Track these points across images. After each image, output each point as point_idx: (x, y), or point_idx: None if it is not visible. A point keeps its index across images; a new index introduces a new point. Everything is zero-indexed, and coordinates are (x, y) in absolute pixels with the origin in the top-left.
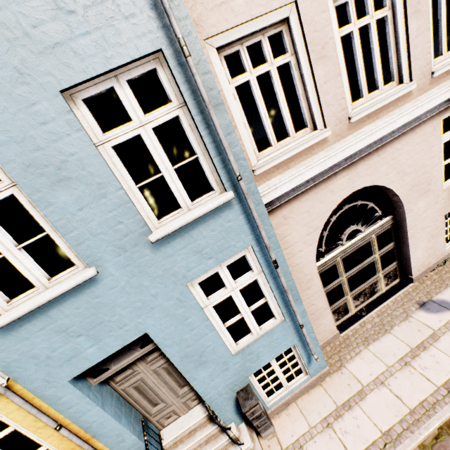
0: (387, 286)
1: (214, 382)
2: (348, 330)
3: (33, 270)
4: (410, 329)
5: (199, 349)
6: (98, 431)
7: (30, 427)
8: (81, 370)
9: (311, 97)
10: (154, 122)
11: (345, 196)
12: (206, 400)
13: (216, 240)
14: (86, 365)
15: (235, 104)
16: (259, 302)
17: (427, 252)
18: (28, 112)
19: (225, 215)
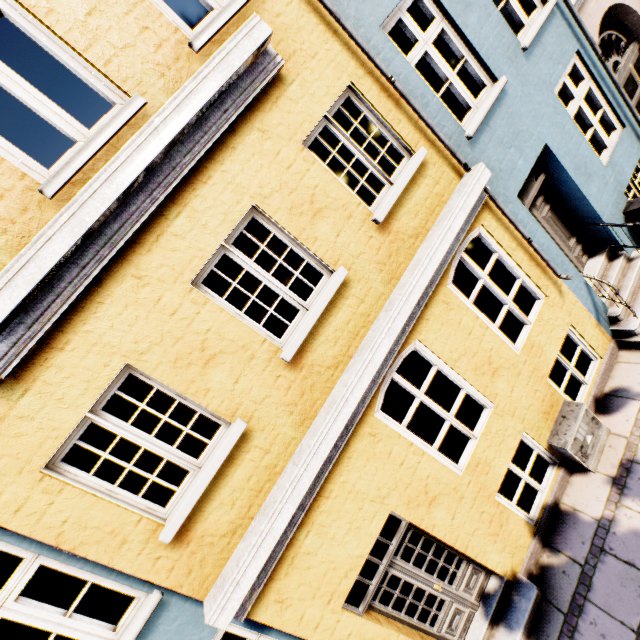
0: None
1: (603, 200)
2: None
3: (466, 93)
4: None
5: (581, 160)
6: (548, 257)
7: (508, 249)
8: (520, 185)
9: None
10: None
11: (600, 19)
12: (605, 222)
13: (557, 47)
14: (522, 179)
15: None
16: (597, 115)
17: None
18: None
19: (554, 23)
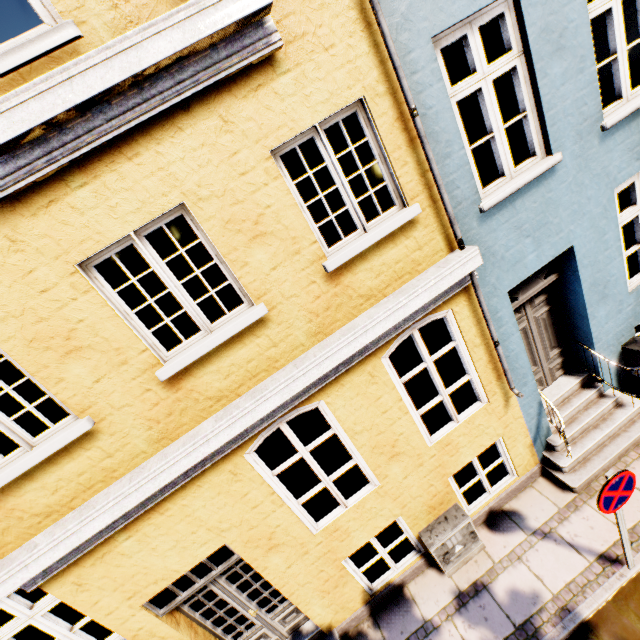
0: None
1: (606, 327)
2: None
3: (507, 155)
4: None
5: (605, 277)
6: (512, 365)
7: (470, 342)
8: (518, 281)
9: None
10: None
11: None
12: (596, 350)
13: None
14: (523, 275)
15: None
16: None
17: None
18: None
19: None
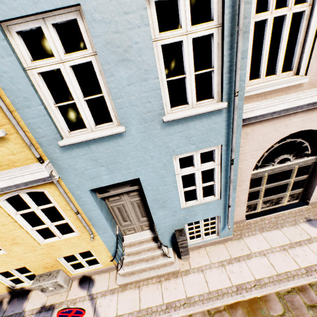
0: (288, 202)
1: (164, 220)
2: (251, 219)
3: (88, 117)
4: (295, 232)
5: (164, 198)
6: (95, 223)
7: (62, 207)
8: (97, 186)
9: (307, 47)
10: (195, 34)
11: (294, 132)
12: (156, 228)
13: (202, 134)
14: (101, 184)
15: (249, 36)
16: (209, 183)
17: None
18: (119, 1)
19: (214, 118)
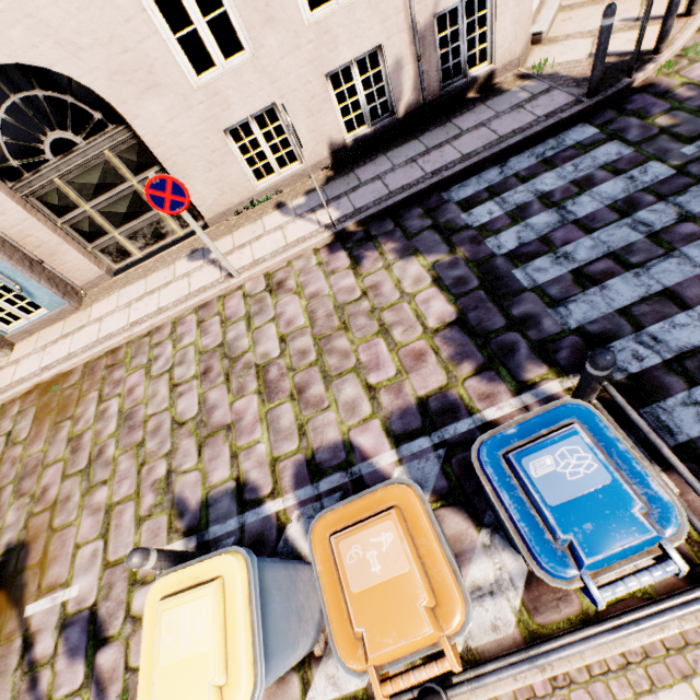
0: (187, 229)
1: None
2: (124, 274)
3: None
4: (162, 276)
5: None
6: None
7: None
8: None
9: None
10: None
11: None
12: None
13: None
14: None
15: None
16: None
17: (216, 187)
18: None
19: None
